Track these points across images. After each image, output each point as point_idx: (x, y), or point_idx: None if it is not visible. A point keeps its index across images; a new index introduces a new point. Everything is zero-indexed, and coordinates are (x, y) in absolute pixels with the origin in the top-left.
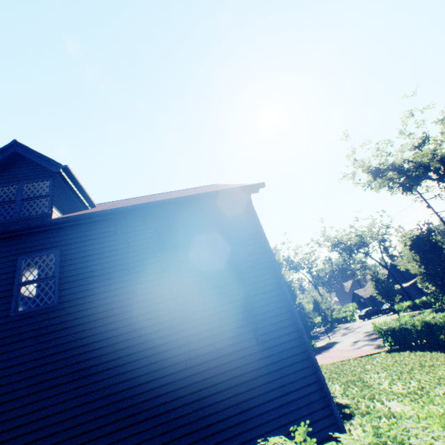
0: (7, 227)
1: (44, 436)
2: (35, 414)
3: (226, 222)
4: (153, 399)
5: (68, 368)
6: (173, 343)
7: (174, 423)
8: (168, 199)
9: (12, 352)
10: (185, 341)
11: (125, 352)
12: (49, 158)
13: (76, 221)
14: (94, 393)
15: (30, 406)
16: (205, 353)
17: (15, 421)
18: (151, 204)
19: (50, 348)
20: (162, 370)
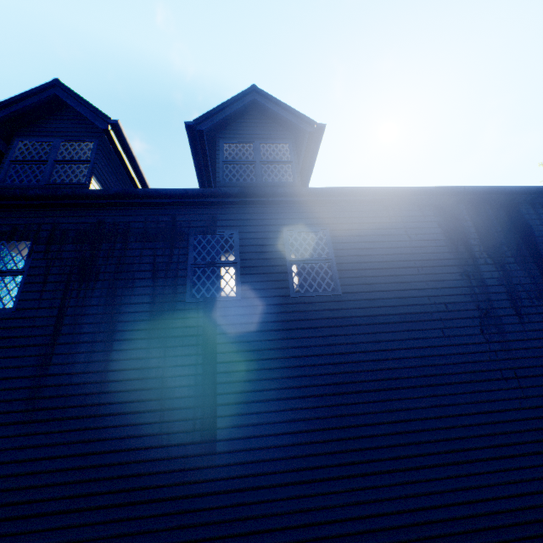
0: (276, 187)
1: (363, 448)
2: (345, 419)
3: (529, 232)
4: (486, 437)
5: (371, 374)
6: (496, 373)
7: (521, 473)
8: (463, 187)
9: (301, 340)
10: (512, 374)
11: (437, 370)
12: (299, 112)
13: (348, 195)
14: (410, 412)
15: (337, 408)
16: (541, 395)
17: (325, 422)
18: (441, 190)
19: (344, 344)
20: (489, 404)
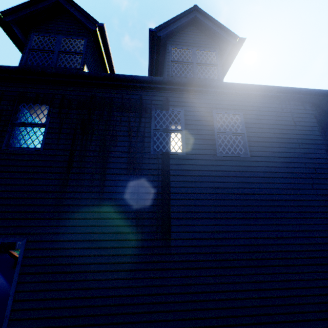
0: (211, 81)
1: (259, 251)
2: (249, 234)
3: None
4: None
5: (266, 208)
6: None
7: None
8: None
9: (222, 183)
10: None
11: (307, 209)
12: (227, 28)
13: (258, 91)
14: (289, 232)
15: (244, 226)
16: None
17: (236, 234)
18: (321, 92)
19: (249, 188)
20: None
